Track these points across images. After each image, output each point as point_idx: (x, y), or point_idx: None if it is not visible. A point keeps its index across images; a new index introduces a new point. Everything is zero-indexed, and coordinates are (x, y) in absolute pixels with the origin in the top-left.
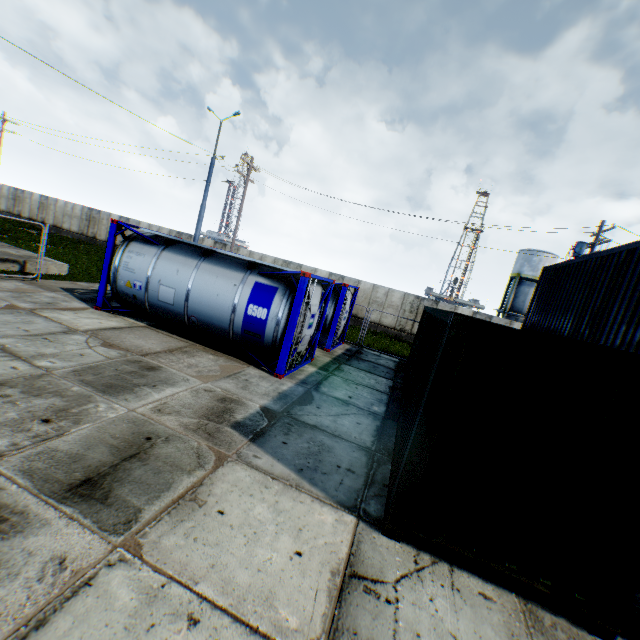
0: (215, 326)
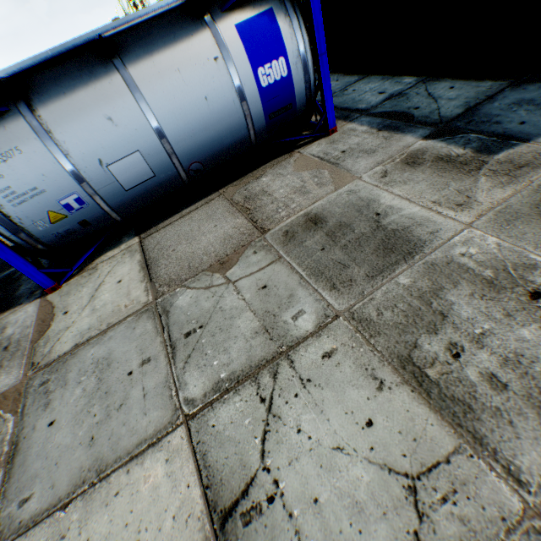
0: (229, 148)
